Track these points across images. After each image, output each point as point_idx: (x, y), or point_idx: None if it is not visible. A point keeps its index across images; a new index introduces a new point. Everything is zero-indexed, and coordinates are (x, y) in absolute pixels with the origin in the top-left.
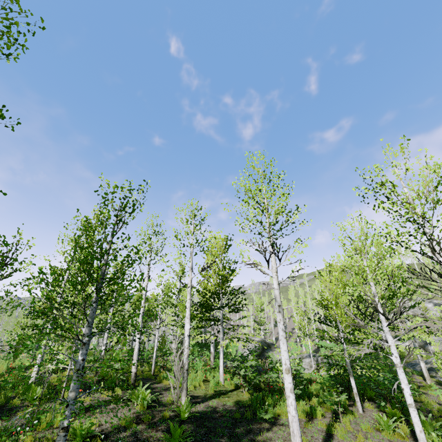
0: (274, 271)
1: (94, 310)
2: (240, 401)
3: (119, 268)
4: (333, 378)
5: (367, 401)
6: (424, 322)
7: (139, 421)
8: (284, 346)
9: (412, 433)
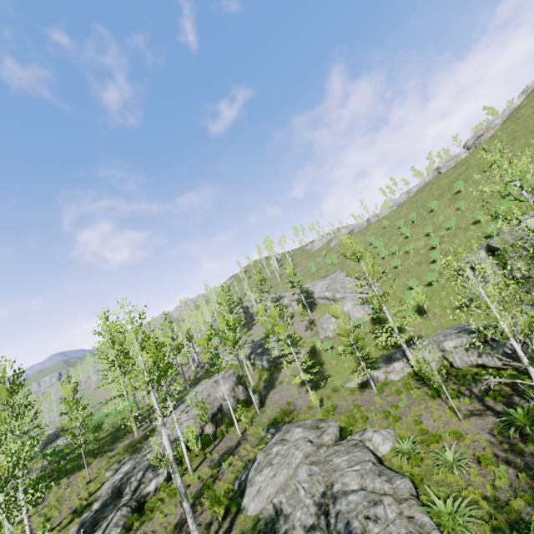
0: None
1: None
2: None
3: None
4: (6, 493)
5: None
6: None
7: None
8: None
9: None
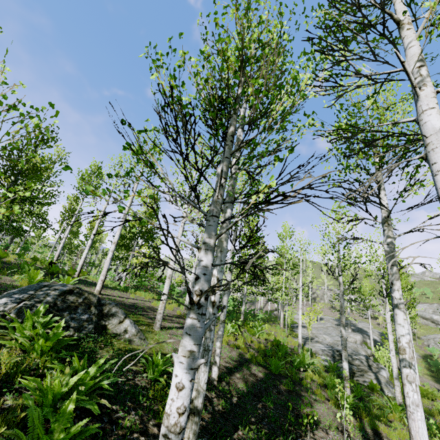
0: (131, 197)
1: (11, 185)
2: None
3: (29, 168)
4: None
5: None
6: (164, 220)
7: (41, 268)
8: (118, 233)
9: None
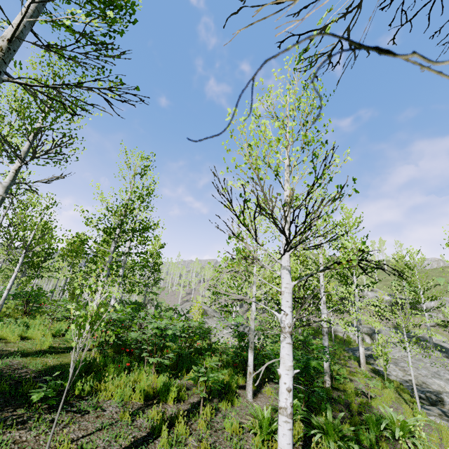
0: None
1: None
2: (67, 365)
3: None
4: None
5: (272, 384)
6: None
7: None
8: None
9: (306, 439)
